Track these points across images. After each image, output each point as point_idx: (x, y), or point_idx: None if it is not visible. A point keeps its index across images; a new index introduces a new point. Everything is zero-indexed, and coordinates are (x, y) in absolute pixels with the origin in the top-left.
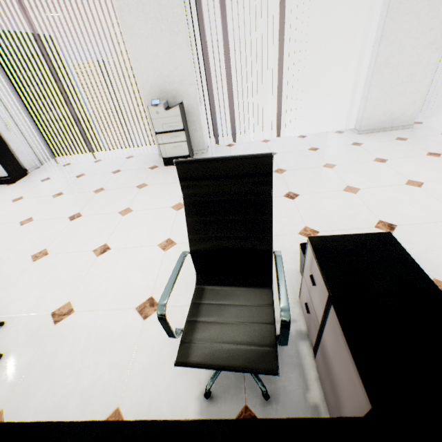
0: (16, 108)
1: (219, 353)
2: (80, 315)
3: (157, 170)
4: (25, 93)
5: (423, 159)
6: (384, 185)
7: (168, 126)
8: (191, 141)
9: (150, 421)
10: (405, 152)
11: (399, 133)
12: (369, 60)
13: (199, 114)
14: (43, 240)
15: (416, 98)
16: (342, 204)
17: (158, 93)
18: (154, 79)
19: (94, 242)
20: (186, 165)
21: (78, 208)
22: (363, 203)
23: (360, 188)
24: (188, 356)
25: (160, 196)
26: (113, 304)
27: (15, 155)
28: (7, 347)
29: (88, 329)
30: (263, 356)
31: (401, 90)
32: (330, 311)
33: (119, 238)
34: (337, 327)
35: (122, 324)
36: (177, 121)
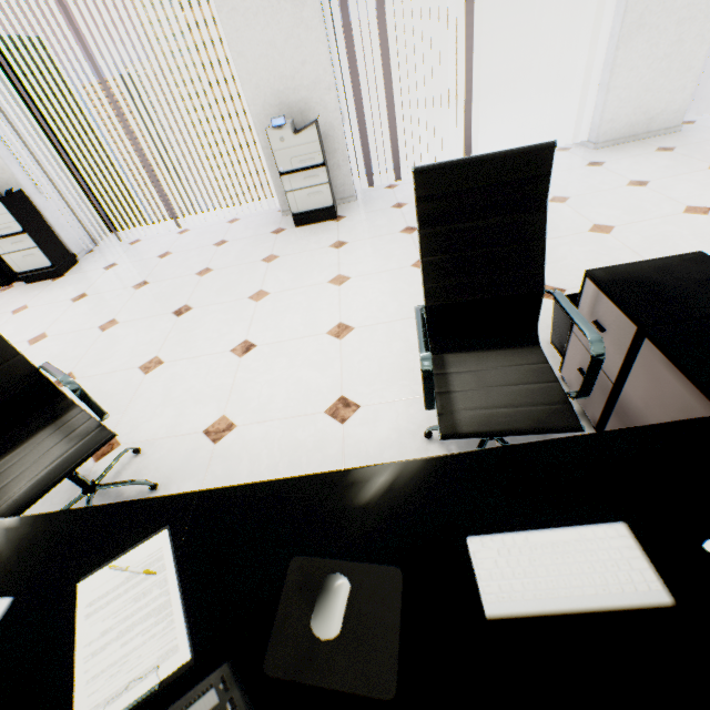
0: (45, 155)
1: (496, 419)
2: (247, 430)
3: (286, 234)
4: (54, 130)
5: (704, 175)
6: (650, 217)
7: (299, 160)
8: (331, 184)
9: (480, 450)
10: (674, 168)
11: (660, 141)
12: (610, 22)
13: (342, 139)
14: (148, 346)
15: (687, 80)
16: (591, 249)
17: (276, 108)
18: (269, 85)
19: (228, 340)
20: (429, 173)
21: (182, 300)
22: (624, 245)
23: (614, 225)
24: (456, 427)
25: (305, 269)
26: (290, 412)
27: (55, 232)
28: (159, 476)
29: (265, 444)
30: (556, 414)
31: (663, 68)
32: (641, 349)
33: (264, 331)
34: (657, 361)
35: (313, 433)
36: (313, 152)
